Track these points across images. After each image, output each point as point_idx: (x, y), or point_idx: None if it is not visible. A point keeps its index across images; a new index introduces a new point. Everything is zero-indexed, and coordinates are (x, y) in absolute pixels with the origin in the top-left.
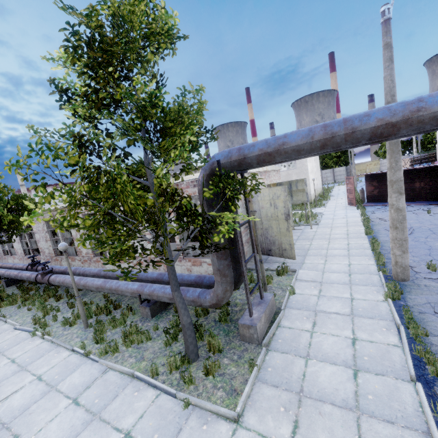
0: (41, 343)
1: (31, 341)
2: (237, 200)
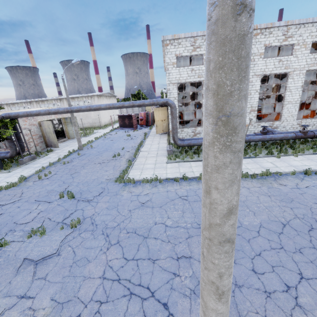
0: None
1: None
2: (8, 127)
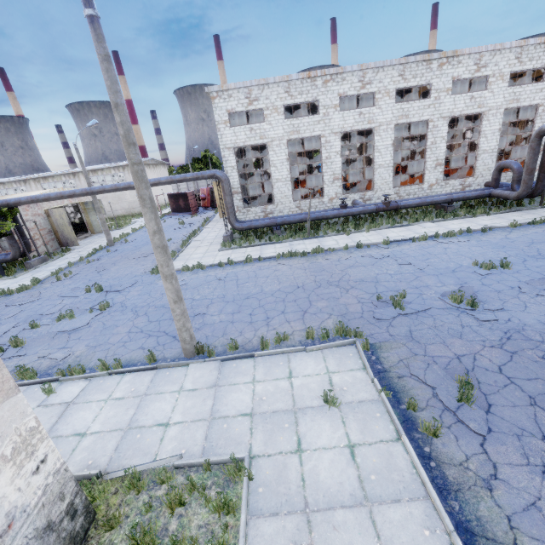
0: None
1: None
2: (7, 218)
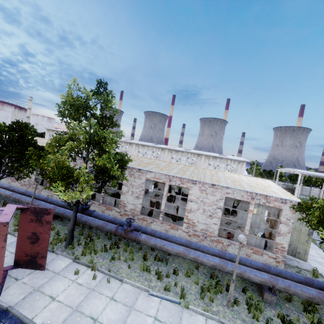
0: (206, 320)
1: (192, 316)
2: None
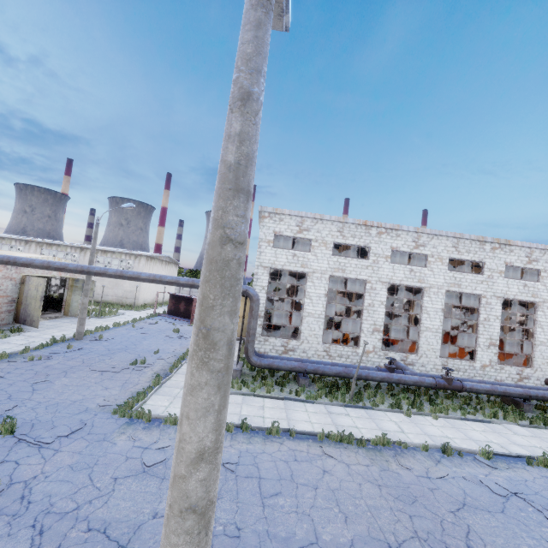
0: None
1: None
2: None
